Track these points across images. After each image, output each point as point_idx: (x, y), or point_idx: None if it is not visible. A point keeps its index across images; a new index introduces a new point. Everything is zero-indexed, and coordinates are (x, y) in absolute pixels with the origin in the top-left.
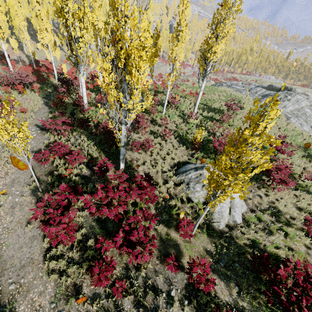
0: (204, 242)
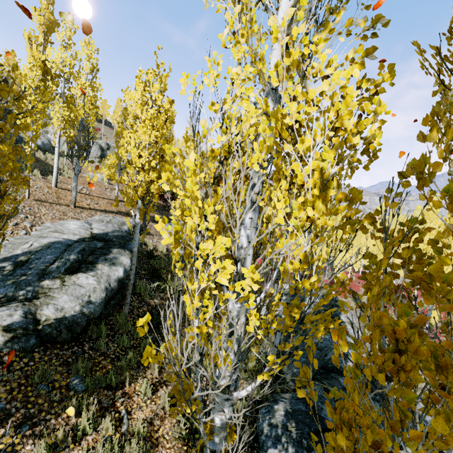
0: None
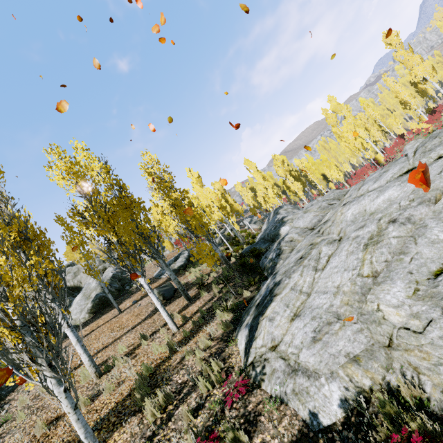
0: None
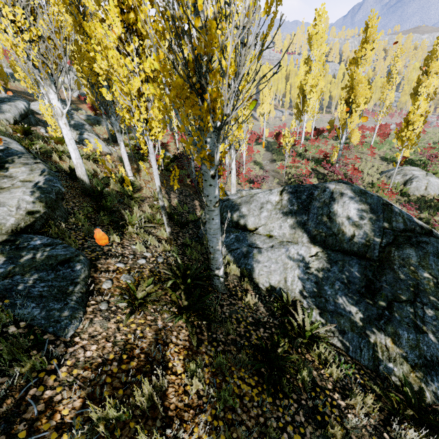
0: (398, 198)
